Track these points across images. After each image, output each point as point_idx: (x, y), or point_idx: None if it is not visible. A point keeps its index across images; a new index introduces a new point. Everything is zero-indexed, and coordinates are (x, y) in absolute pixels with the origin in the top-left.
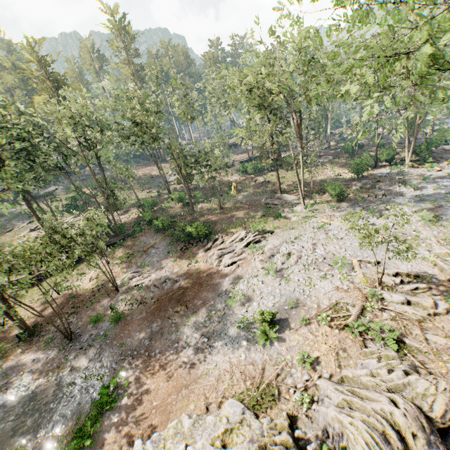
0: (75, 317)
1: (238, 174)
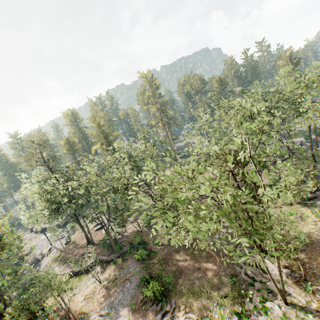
0: None
1: None
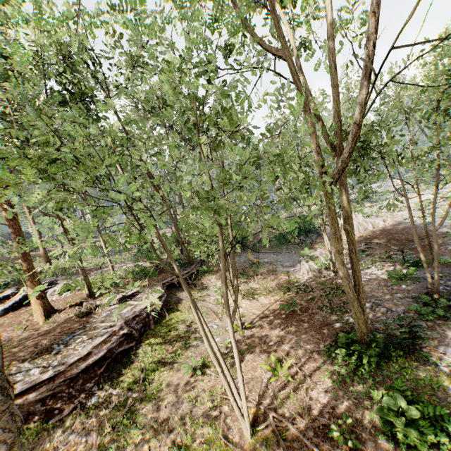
0: None
1: None
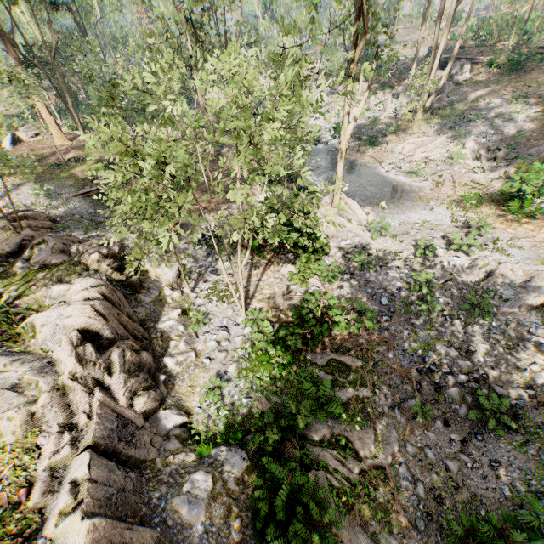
0: None
1: None
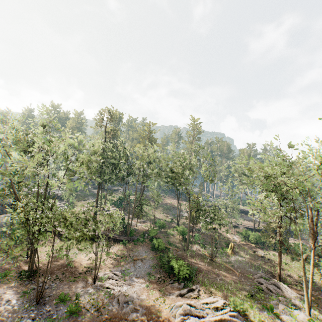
0: (57, 283)
1: (239, 236)
